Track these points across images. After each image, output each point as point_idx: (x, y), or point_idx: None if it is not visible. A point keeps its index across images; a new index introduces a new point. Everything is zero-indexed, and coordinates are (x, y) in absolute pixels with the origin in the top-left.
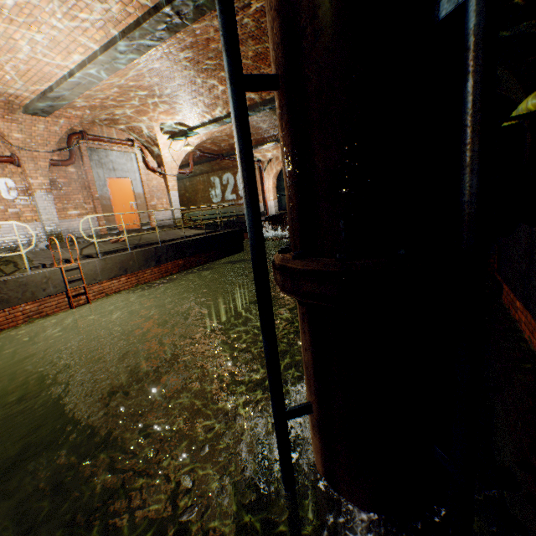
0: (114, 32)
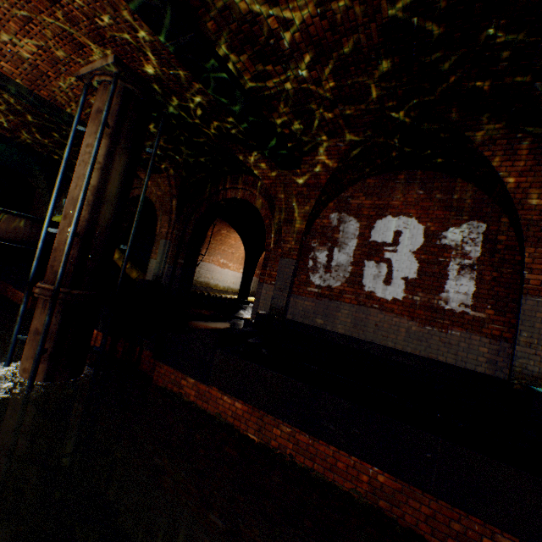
0: None
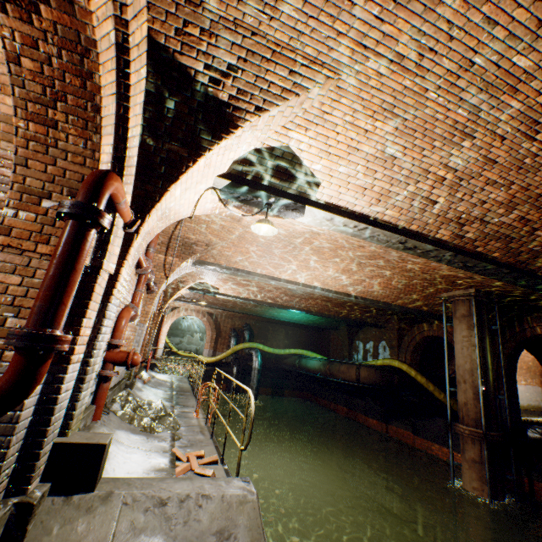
0: (323, 286)
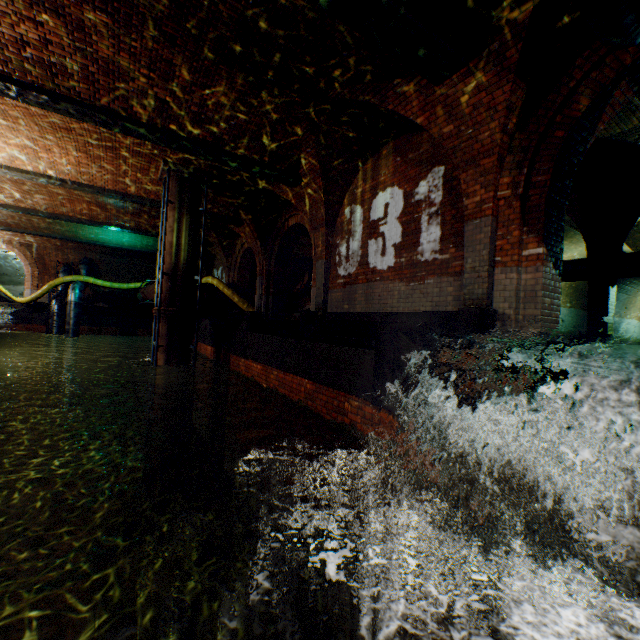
0: None
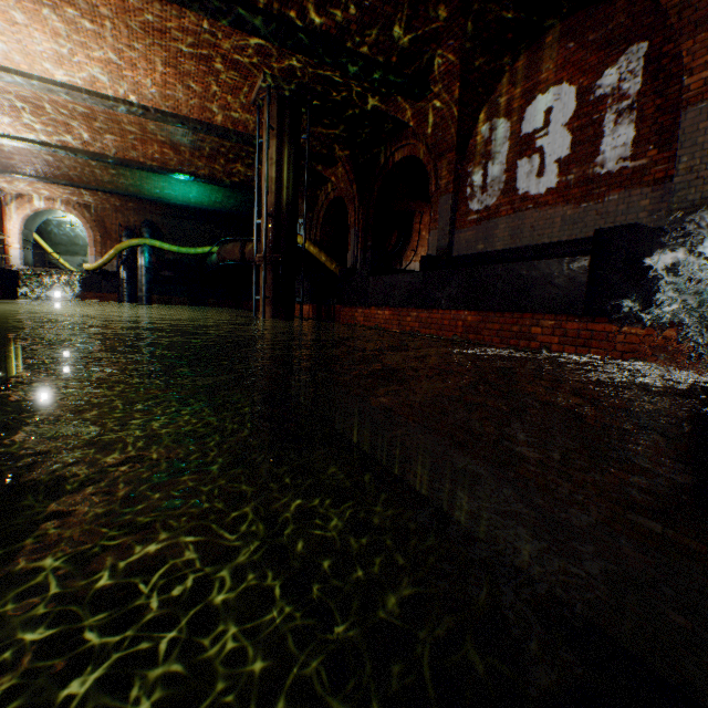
0: (79, 85)
